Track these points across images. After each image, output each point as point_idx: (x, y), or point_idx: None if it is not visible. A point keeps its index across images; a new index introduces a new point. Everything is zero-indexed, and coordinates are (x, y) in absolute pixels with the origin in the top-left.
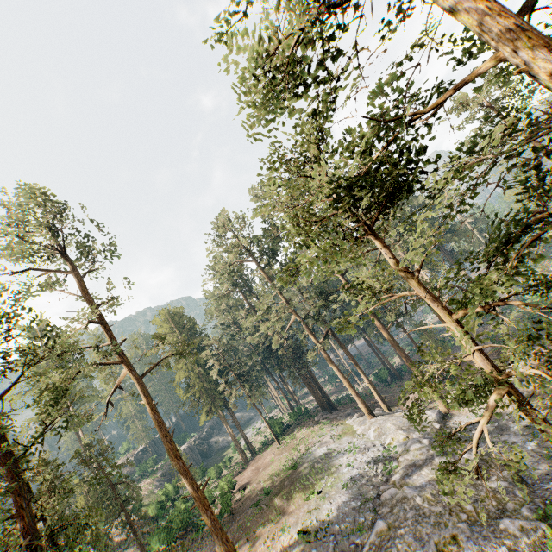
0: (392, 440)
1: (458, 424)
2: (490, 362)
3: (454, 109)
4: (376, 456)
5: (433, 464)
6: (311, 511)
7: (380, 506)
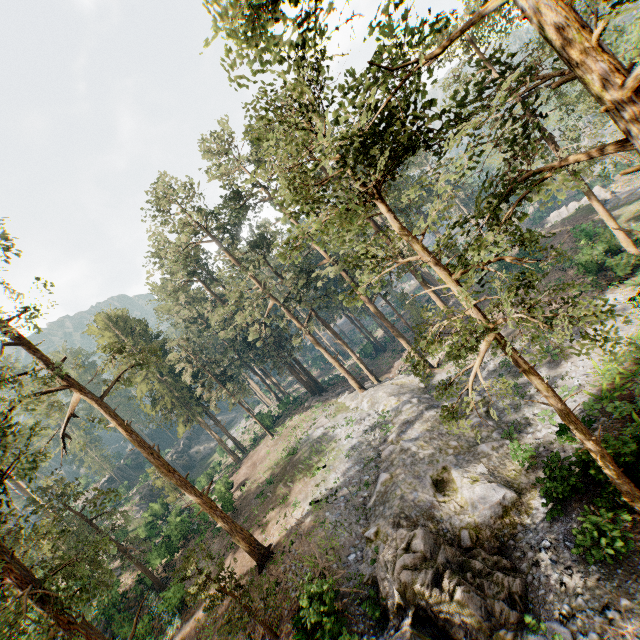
0: (385, 406)
1: (440, 381)
2: (482, 316)
3: (434, 41)
4: (372, 423)
5: (423, 418)
6: (319, 484)
7: (382, 463)
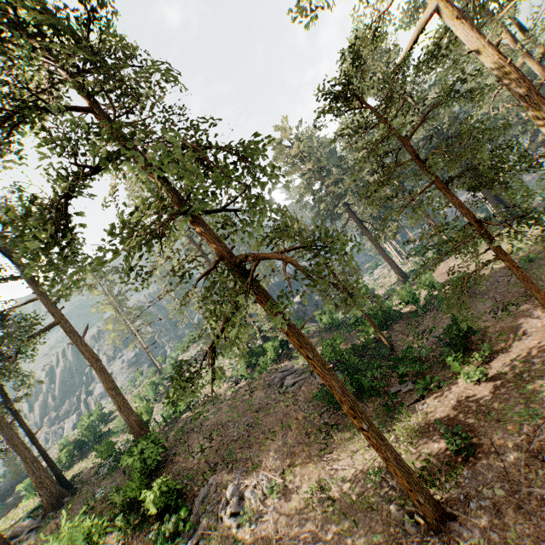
0: None
1: None
2: None
3: None
4: None
5: None
6: None
7: None
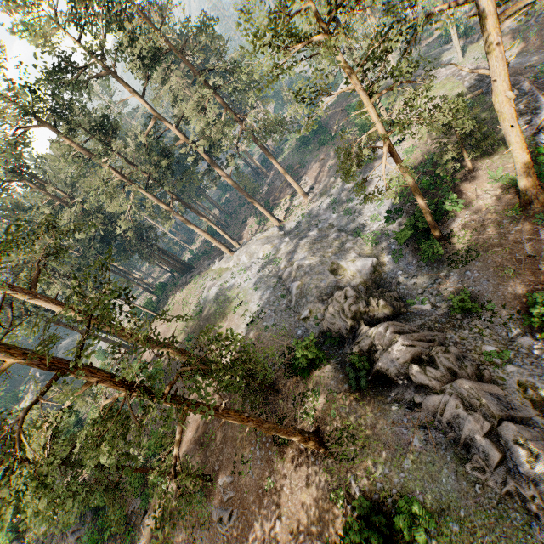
0: (264, 252)
1: (291, 227)
2: (384, 128)
3: None
4: (261, 265)
5: (300, 245)
6: (244, 314)
7: (285, 281)
